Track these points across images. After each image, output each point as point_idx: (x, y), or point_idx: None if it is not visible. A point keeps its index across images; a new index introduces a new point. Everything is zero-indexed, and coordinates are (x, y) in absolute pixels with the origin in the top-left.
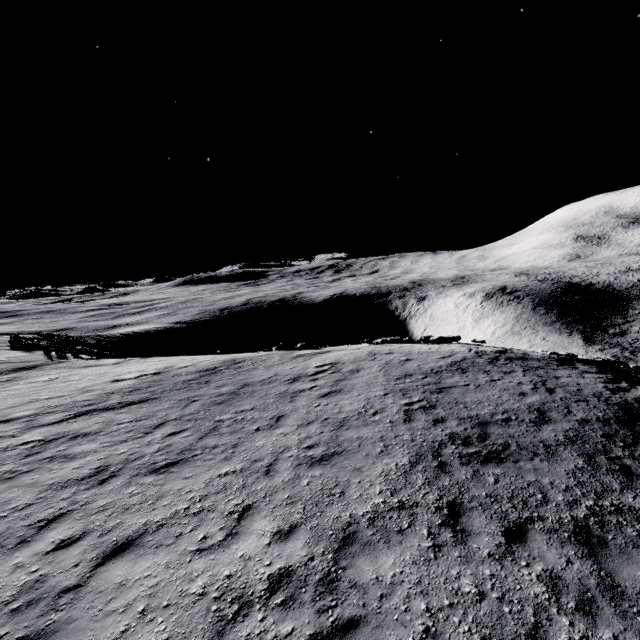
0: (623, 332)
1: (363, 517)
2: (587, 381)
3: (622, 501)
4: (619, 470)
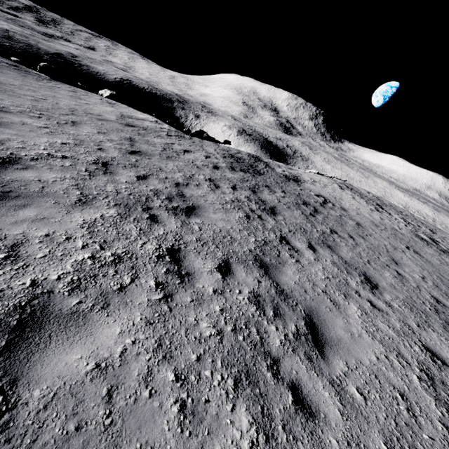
0: None
1: None
2: None
3: None
4: None
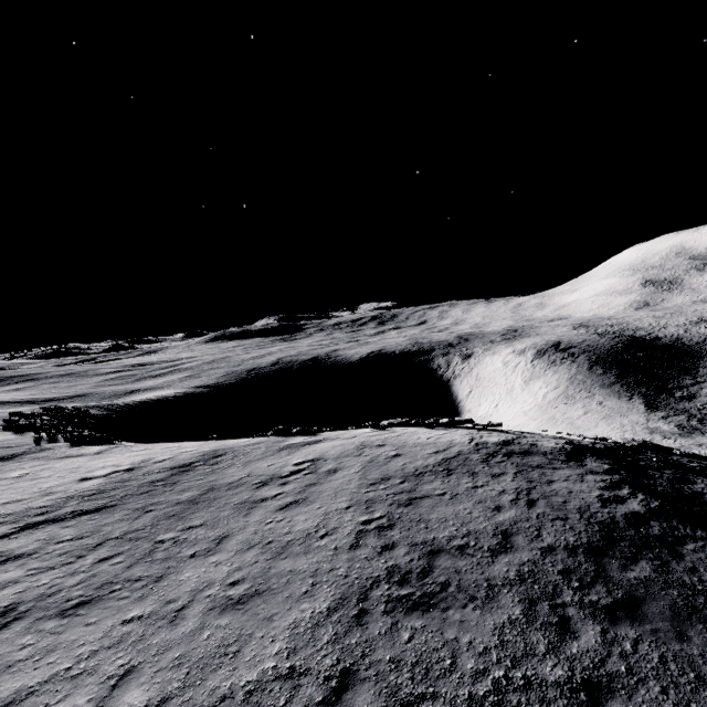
0: (691, 395)
1: (242, 689)
2: (583, 487)
3: (537, 671)
4: (556, 624)
